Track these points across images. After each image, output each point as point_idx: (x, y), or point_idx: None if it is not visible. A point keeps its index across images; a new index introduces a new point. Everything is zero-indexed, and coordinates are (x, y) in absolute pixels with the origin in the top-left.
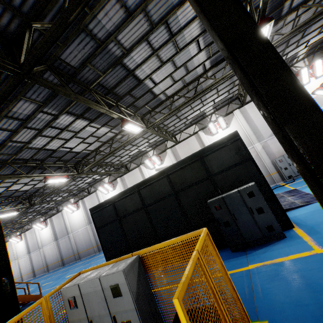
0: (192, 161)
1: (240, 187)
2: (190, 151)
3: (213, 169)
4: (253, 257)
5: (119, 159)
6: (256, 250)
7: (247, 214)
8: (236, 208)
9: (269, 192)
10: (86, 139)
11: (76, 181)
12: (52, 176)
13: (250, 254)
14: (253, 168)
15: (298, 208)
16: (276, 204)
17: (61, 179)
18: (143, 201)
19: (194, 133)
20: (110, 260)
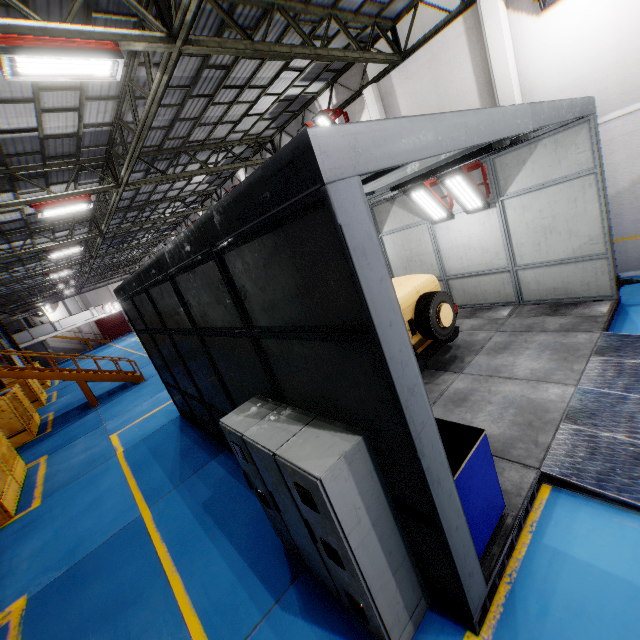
0: (196, 256)
1: (311, 431)
2: (434, 96)
3: (254, 312)
4: (266, 639)
5: (232, 128)
6: (302, 613)
7: (301, 524)
8: (277, 491)
9: (423, 495)
10: (37, 100)
11: (170, 184)
12: (47, 201)
13: (280, 612)
14: (376, 382)
15: (624, 510)
16: (438, 542)
17: (70, 207)
18: (162, 318)
19: (462, 9)
20: (169, 387)
